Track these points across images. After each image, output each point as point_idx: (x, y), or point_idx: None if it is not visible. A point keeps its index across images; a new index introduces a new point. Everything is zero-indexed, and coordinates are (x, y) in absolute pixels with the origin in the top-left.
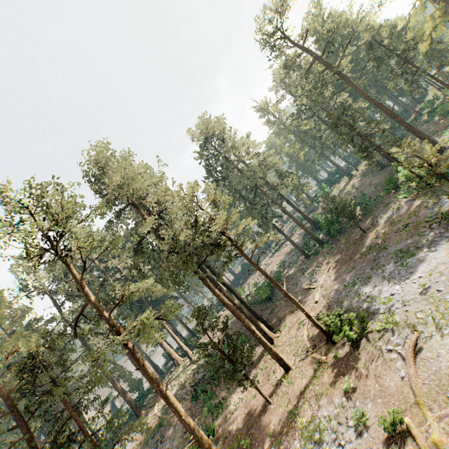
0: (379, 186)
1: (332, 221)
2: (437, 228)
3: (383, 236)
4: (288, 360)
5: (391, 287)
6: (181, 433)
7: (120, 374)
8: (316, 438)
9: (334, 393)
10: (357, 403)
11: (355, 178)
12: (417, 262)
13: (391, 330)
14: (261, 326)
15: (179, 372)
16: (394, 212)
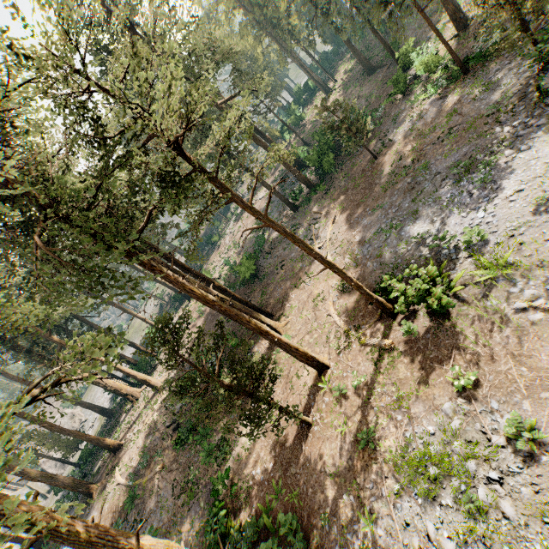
0: (372, 98)
1: (322, 152)
2: (514, 119)
3: (412, 155)
4: (321, 357)
5: (466, 217)
6: (172, 501)
7: (37, 443)
8: (437, 477)
9: (434, 393)
10: (494, 404)
11: (335, 93)
12: (501, 172)
13: (505, 278)
14: (260, 318)
15: (142, 411)
16: (415, 121)
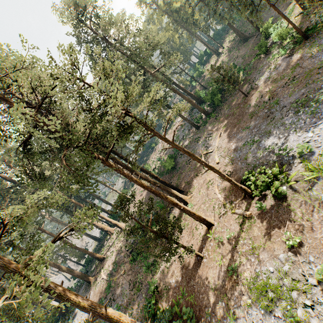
0: (246, 57)
1: (214, 93)
2: None
3: (268, 94)
4: (209, 218)
5: (300, 136)
6: (129, 291)
7: (65, 252)
8: (273, 298)
9: (274, 247)
10: (311, 258)
11: (223, 55)
12: None
13: None
14: (176, 193)
15: (114, 240)
16: (272, 71)
